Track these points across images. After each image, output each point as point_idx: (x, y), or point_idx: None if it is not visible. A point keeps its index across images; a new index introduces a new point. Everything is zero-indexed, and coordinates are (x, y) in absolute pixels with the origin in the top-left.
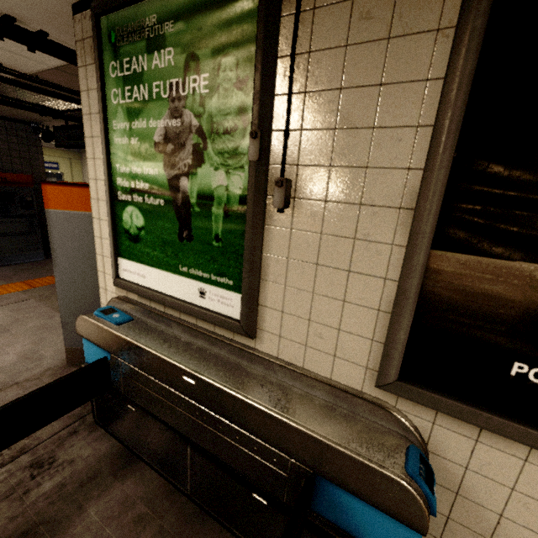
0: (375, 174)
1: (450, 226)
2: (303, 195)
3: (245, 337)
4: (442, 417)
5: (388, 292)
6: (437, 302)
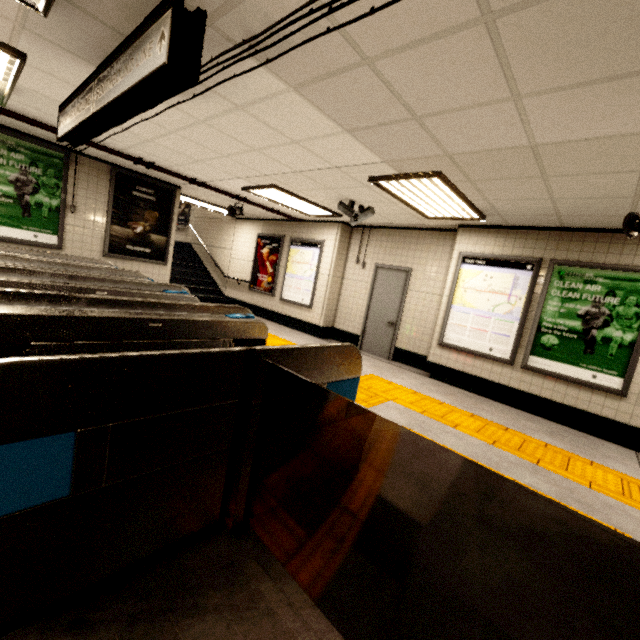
0: (97, 209)
1: (113, 221)
2: (78, 210)
3: (57, 251)
4: (117, 260)
5: (103, 234)
6: (113, 236)
